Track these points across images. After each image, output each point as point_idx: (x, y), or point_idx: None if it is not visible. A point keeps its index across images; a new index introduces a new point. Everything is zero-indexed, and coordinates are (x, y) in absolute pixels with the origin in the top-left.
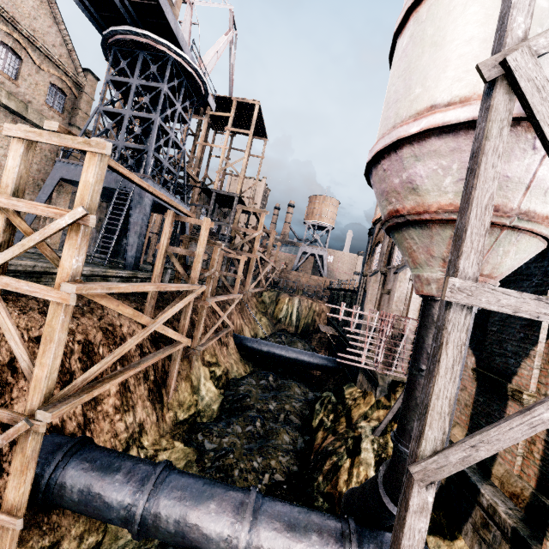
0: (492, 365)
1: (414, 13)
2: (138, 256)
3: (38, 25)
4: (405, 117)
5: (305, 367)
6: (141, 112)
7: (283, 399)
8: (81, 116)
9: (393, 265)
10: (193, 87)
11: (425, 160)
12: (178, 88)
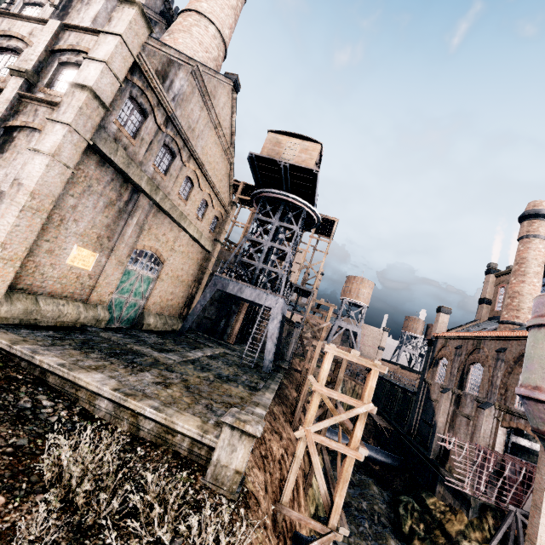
0: None
1: None
2: (271, 359)
3: (221, 184)
4: None
5: (371, 462)
6: (277, 244)
7: (370, 498)
8: (223, 233)
9: (471, 393)
10: (307, 222)
11: None
12: (295, 219)
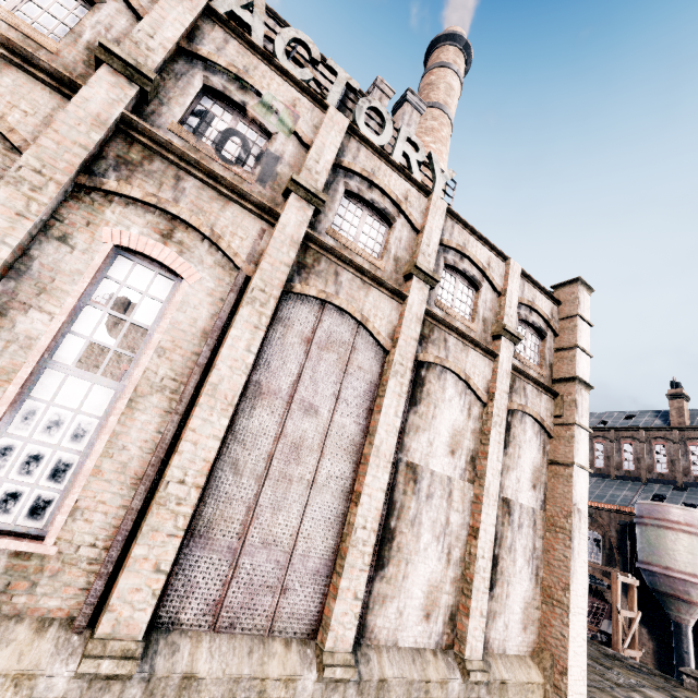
0: (662, 635)
1: (674, 530)
2: None
3: None
4: (685, 571)
5: None
6: None
7: None
8: None
9: None
10: None
11: (694, 588)
12: None
